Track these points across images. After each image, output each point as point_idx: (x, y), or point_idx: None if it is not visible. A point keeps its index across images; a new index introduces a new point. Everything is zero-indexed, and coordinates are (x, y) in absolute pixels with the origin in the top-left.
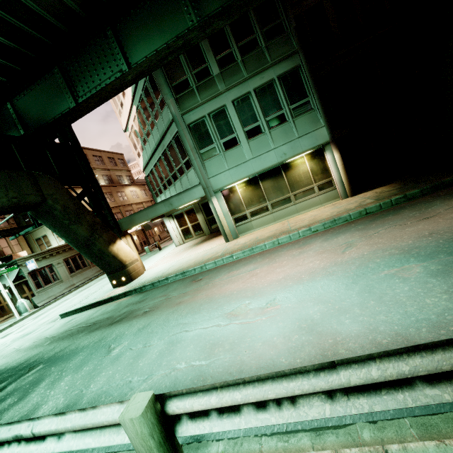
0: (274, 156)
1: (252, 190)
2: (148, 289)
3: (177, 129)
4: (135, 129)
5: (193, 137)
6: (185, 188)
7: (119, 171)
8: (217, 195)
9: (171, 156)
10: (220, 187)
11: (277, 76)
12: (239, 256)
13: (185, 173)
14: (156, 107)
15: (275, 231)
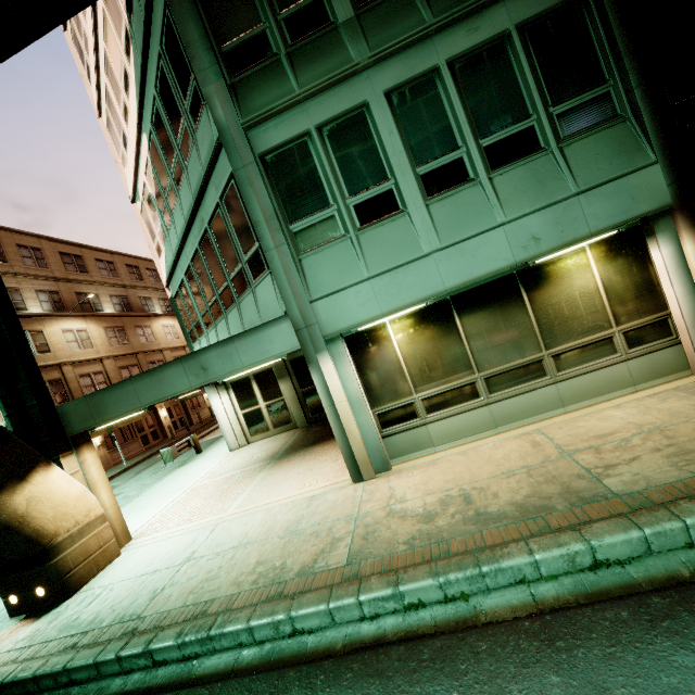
0: (505, 245)
1: (432, 337)
2: (73, 693)
3: (230, 166)
4: (149, 193)
5: (274, 189)
6: (250, 326)
7: (145, 290)
8: (334, 349)
9: (219, 246)
10: (343, 328)
11: (518, 26)
12: (426, 599)
13: (251, 286)
14: (183, 122)
15: (532, 481)
